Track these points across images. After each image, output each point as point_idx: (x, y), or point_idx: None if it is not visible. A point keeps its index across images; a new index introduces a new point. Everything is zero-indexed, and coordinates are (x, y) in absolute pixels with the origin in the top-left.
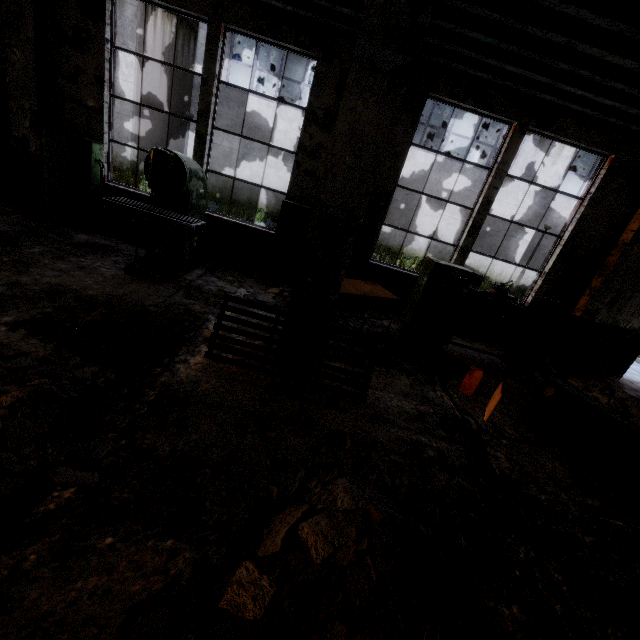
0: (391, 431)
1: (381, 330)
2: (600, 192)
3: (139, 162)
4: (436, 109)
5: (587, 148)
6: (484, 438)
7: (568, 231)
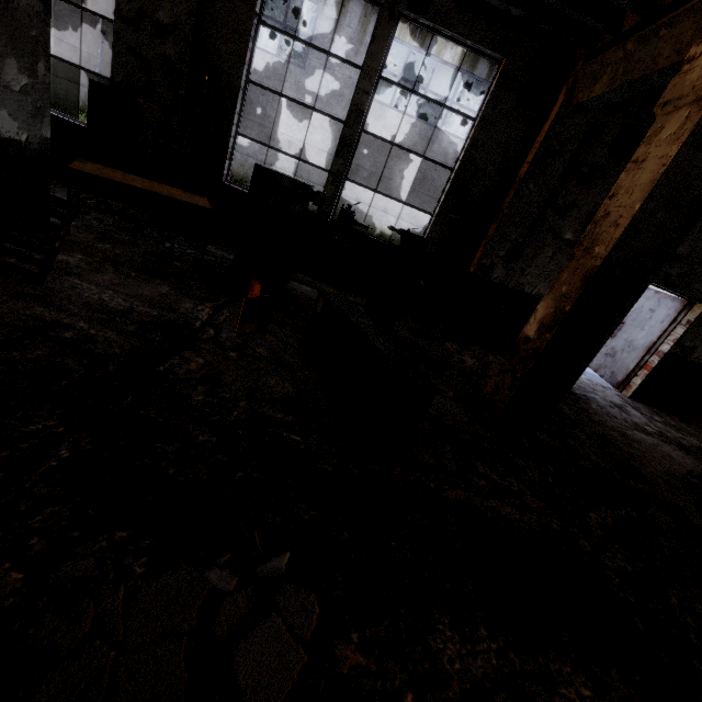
0: (34, 309)
1: (212, 259)
2: (492, 109)
3: (64, 95)
4: (437, 77)
5: (476, 48)
6: (201, 345)
7: (459, 161)
